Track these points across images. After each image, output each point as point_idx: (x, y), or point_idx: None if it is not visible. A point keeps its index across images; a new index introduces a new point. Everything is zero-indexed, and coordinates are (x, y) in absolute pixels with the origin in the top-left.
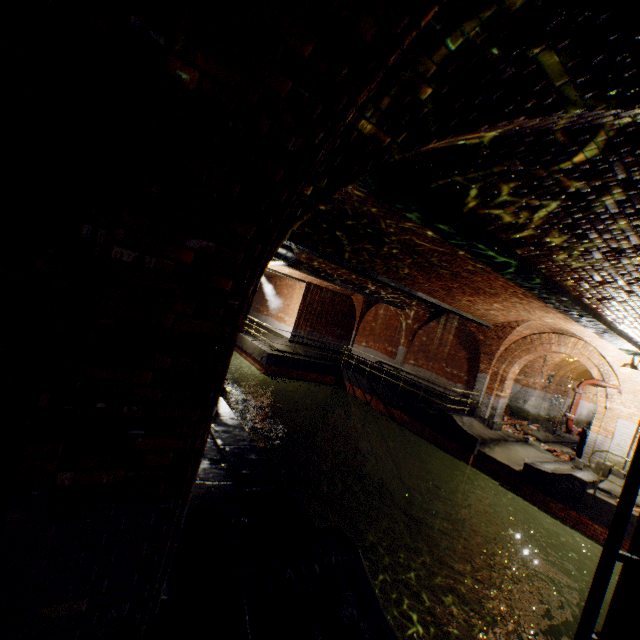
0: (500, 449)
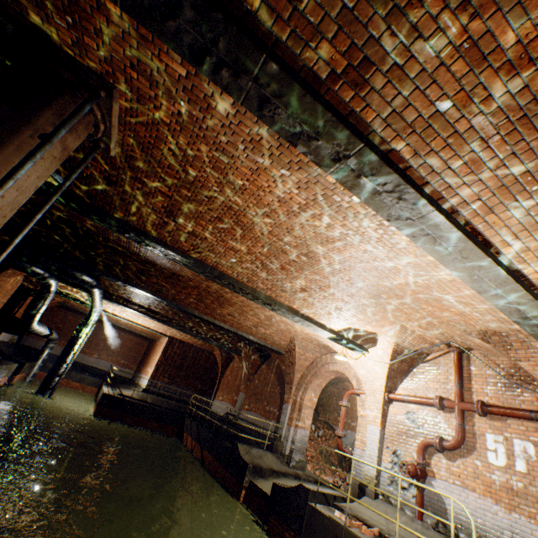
0: (276, 480)
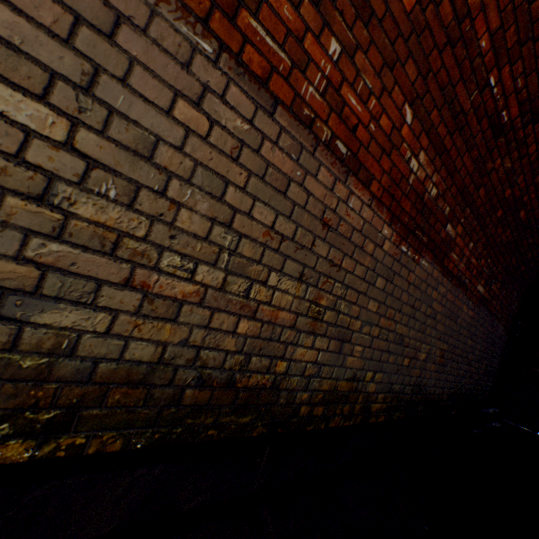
0: None
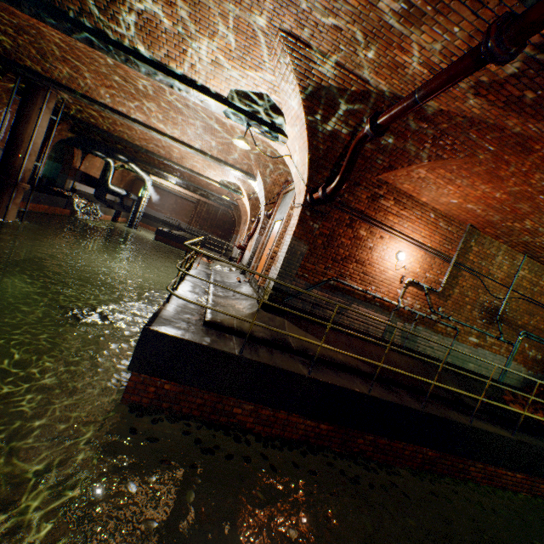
0: None
